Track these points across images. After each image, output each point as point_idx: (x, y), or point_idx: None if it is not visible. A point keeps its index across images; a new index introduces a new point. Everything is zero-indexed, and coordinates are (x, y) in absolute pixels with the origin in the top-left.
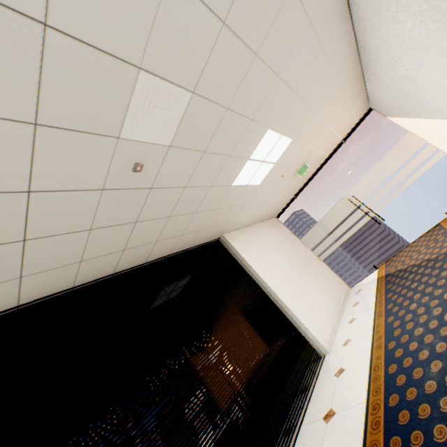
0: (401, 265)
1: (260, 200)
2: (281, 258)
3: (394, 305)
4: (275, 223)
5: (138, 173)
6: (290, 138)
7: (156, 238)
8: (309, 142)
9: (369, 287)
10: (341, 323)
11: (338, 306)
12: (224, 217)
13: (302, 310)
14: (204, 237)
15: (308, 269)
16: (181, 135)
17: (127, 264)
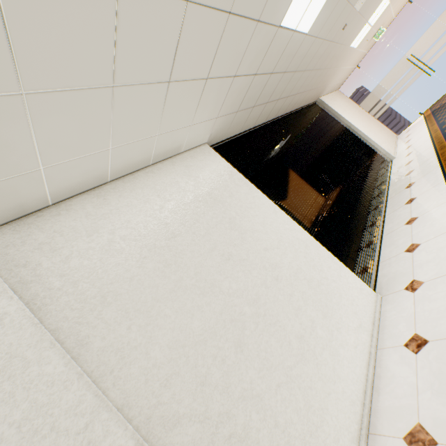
0: (445, 101)
1: (346, 66)
2: (354, 115)
3: (443, 116)
4: (340, 94)
5: (341, 32)
6: (389, 2)
7: (311, 87)
8: (393, 4)
9: (417, 125)
10: (398, 148)
11: (393, 142)
12: (330, 79)
13: (376, 140)
14: (315, 97)
15: (370, 123)
16: (364, 4)
17: (295, 106)
